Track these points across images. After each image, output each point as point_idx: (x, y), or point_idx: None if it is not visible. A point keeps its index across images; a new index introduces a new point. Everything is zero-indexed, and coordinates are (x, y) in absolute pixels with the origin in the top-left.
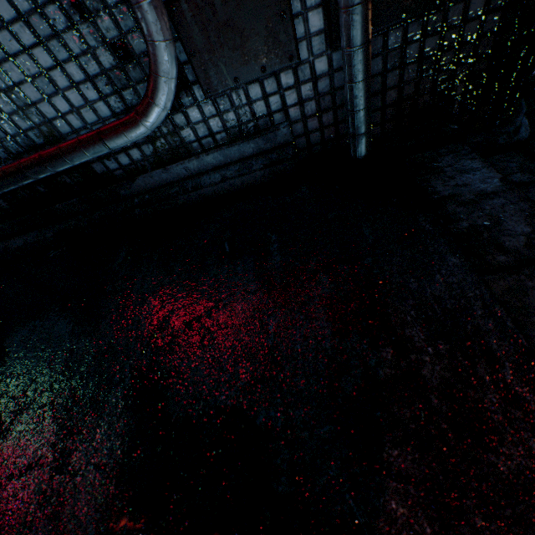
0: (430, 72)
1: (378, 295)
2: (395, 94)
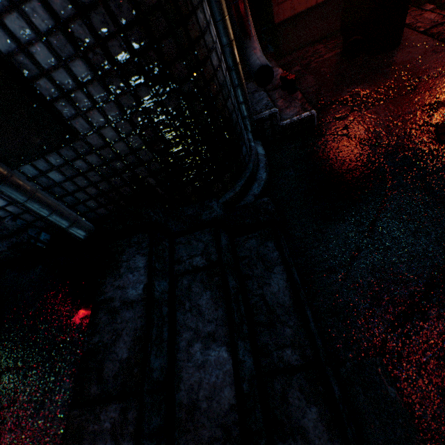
0: (112, 174)
1: (5, 418)
2: (95, 189)
